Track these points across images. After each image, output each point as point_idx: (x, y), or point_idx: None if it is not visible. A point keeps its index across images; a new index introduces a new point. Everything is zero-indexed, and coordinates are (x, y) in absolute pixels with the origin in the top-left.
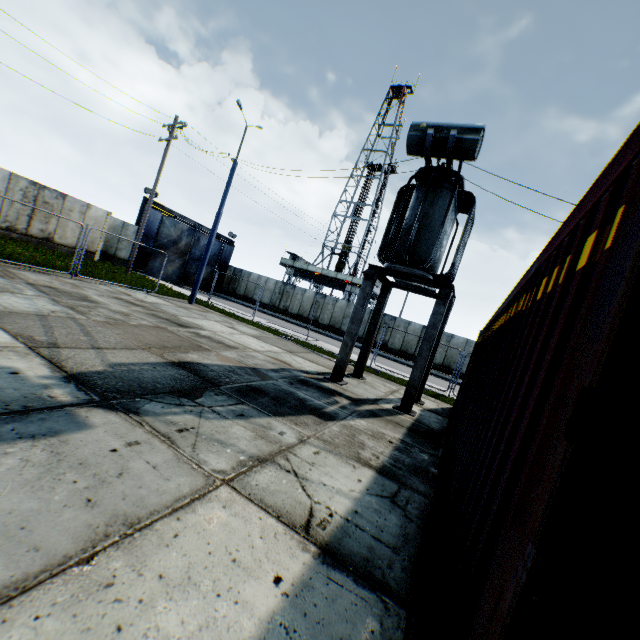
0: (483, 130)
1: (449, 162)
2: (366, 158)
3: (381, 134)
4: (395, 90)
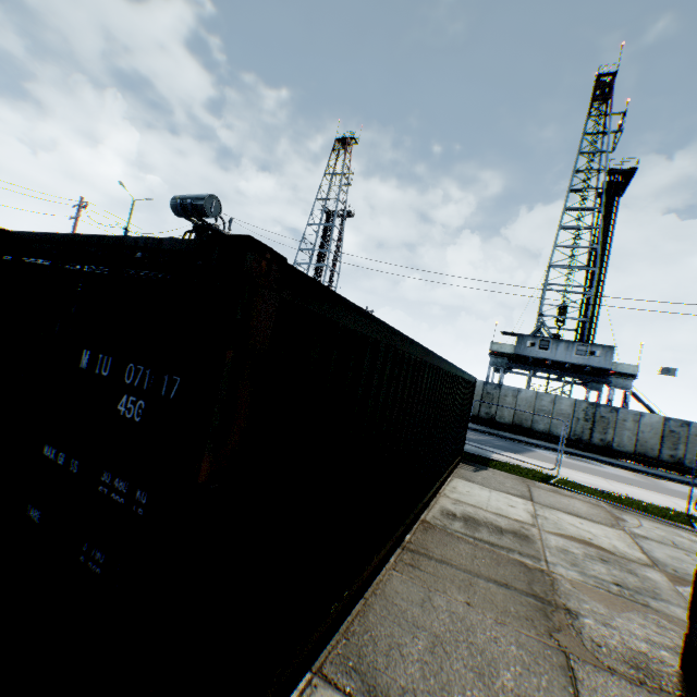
0: (215, 197)
1: (199, 220)
2: (322, 206)
3: (335, 182)
4: (341, 141)
